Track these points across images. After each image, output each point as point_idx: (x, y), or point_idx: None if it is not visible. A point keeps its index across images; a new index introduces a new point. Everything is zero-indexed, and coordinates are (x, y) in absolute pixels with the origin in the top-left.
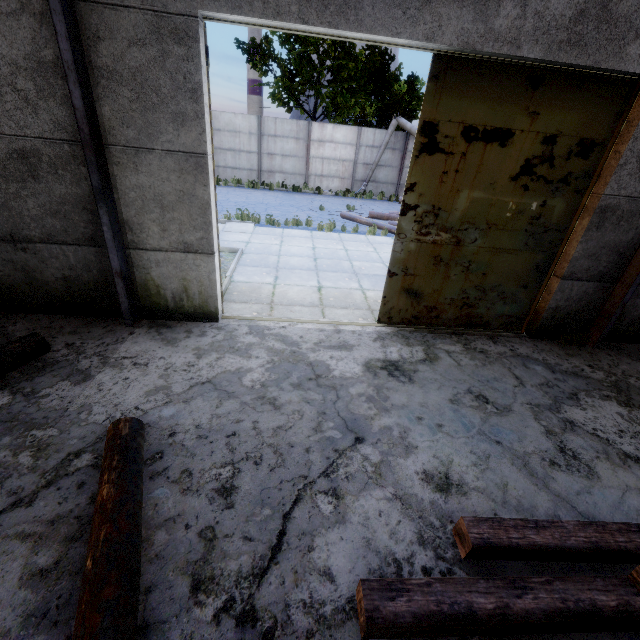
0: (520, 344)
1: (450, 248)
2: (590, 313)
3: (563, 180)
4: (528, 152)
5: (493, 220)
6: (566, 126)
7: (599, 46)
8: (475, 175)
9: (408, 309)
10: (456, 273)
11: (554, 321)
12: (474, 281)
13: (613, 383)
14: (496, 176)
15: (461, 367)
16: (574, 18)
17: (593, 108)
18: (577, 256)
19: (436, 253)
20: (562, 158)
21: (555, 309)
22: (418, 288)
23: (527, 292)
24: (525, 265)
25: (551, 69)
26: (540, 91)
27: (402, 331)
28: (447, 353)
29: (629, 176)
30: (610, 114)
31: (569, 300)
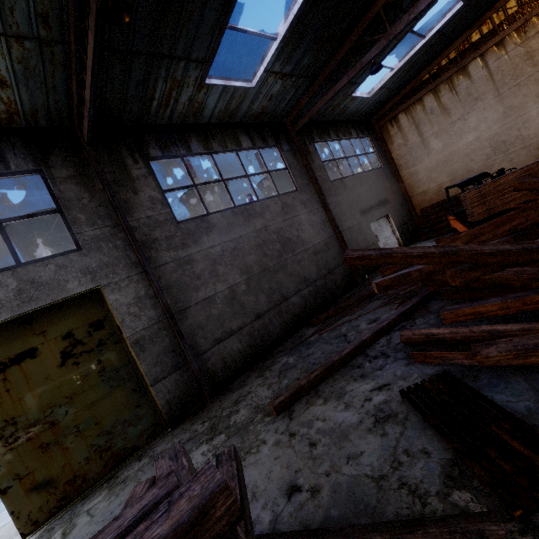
0: (161, 443)
1: (49, 431)
2: (194, 386)
3: (100, 344)
4: (58, 348)
5: (70, 393)
6: (73, 325)
7: (48, 294)
8: (27, 382)
9: (49, 499)
10: (72, 441)
11: (176, 408)
12: (93, 433)
13: (211, 426)
14: (46, 372)
15: (93, 518)
16: (17, 294)
17: (82, 310)
18: (147, 370)
19: (39, 443)
20: (87, 337)
21: (168, 402)
22: (44, 477)
23: (144, 407)
24: (124, 396)
25: (33, 312)
26: (36, 323)
27: (51, 524)
28: (87, 512)
29: (133, 322)
30: (96, 306)
31: (171, 391)
